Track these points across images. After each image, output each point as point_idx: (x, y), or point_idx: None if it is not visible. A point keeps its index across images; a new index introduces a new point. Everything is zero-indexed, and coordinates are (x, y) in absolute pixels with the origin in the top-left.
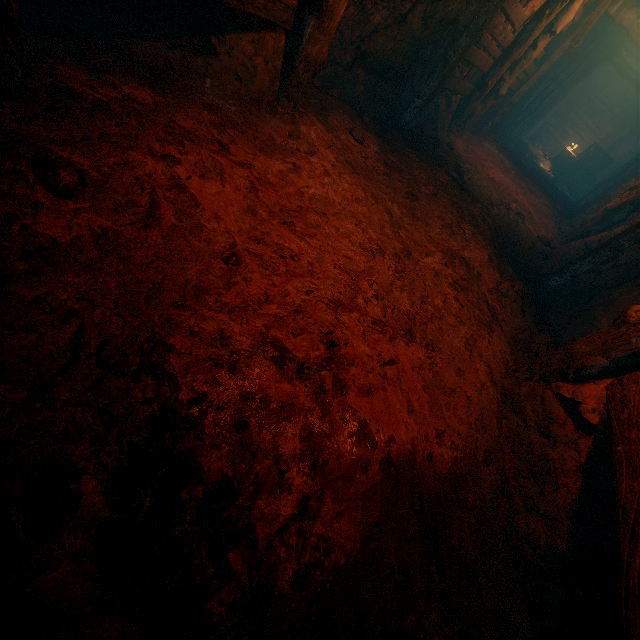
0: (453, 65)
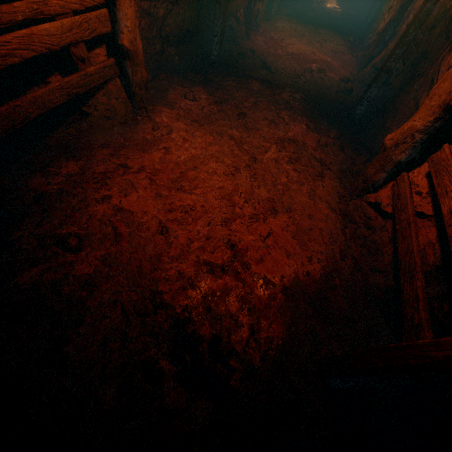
0: (225, 3)
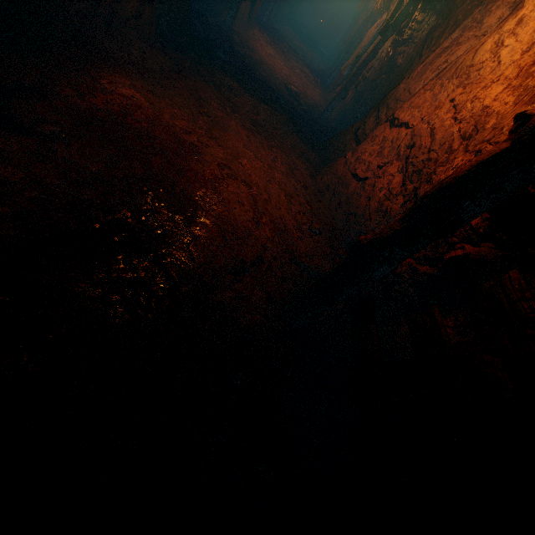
0: None
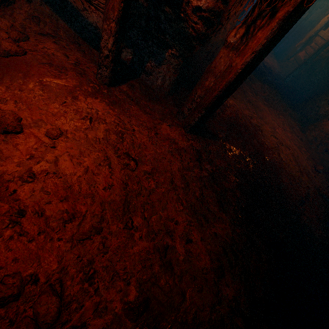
0: None
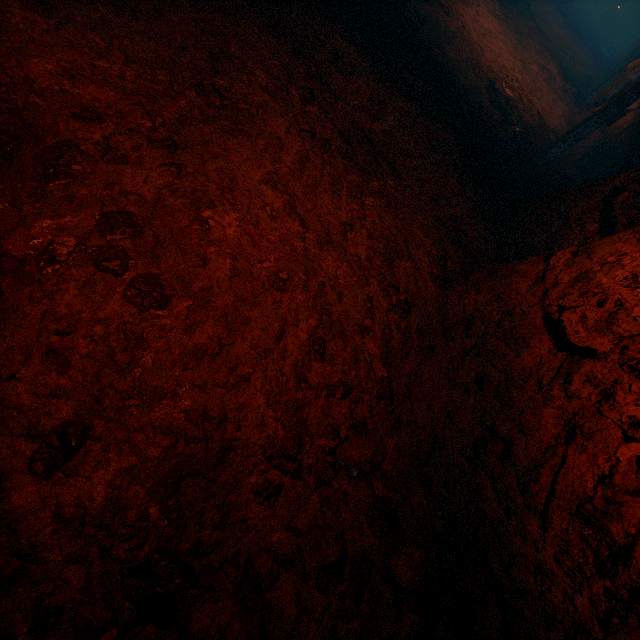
0: None
